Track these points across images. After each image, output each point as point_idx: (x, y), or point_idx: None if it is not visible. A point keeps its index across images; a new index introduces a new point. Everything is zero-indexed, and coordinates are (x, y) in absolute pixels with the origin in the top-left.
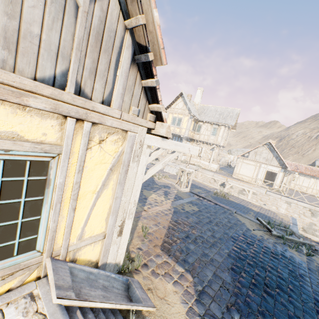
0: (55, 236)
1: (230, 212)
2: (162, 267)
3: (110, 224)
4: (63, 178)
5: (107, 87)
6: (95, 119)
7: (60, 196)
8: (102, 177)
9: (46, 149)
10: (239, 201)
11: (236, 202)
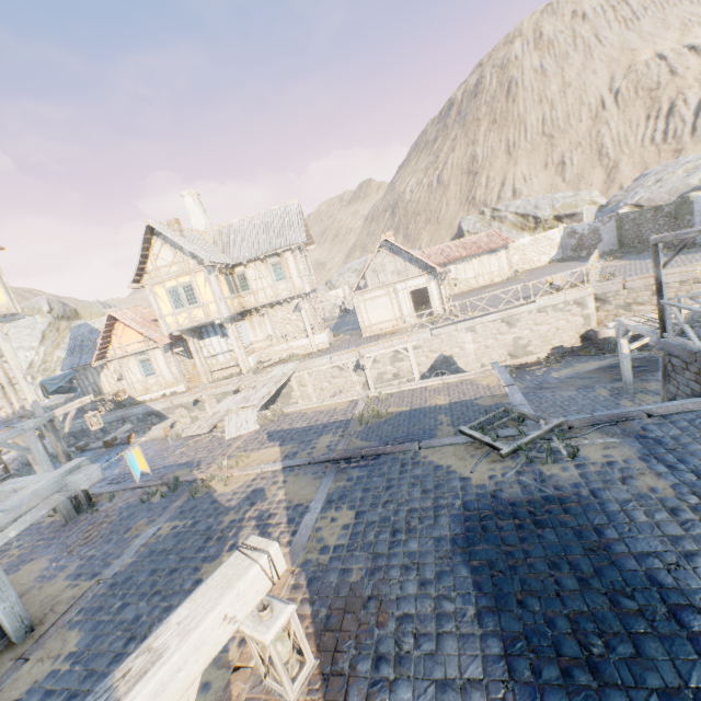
0: None
1: (412, 456)
2: None
3: None
4: None
5: None
6: None
7: None
8: None
9: None
10: (409, 401)
11: (405, 409)
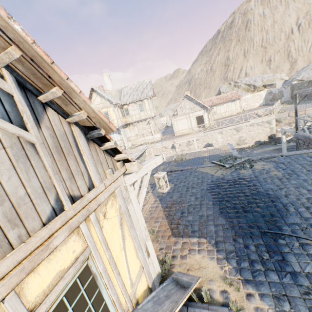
0: (120, 302)
1: (194, 170)
2: (184, 248)
3: (141, 257)
4: (102, 264)
5: (85, 176)
6: (94, 207)
7: (107, 276)
8: (119, 235)
9: (82, 259)
10: (194, 155)
11: (192, 158)
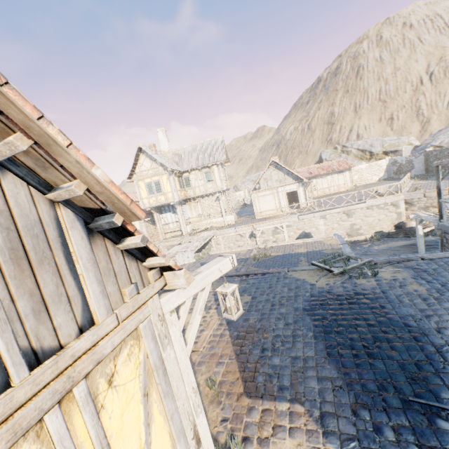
0: None
1: (283, 274)
2: (265, 423)
3: None
4: None
5: (75, 304)
6: (87, 368)
7: None
8: (140, 416)
9: None
10: (283, 250)
11: (280, 254)
